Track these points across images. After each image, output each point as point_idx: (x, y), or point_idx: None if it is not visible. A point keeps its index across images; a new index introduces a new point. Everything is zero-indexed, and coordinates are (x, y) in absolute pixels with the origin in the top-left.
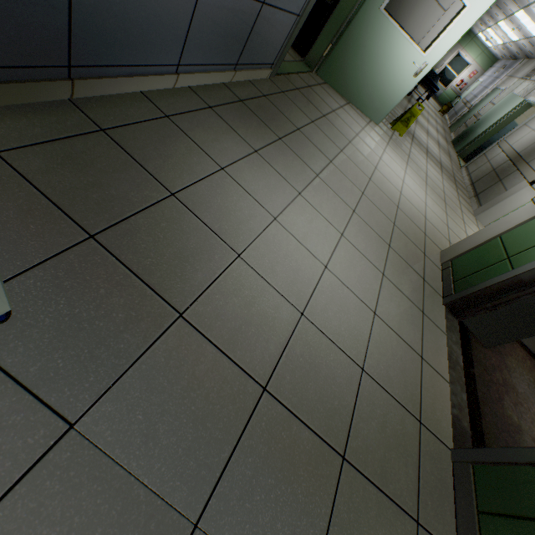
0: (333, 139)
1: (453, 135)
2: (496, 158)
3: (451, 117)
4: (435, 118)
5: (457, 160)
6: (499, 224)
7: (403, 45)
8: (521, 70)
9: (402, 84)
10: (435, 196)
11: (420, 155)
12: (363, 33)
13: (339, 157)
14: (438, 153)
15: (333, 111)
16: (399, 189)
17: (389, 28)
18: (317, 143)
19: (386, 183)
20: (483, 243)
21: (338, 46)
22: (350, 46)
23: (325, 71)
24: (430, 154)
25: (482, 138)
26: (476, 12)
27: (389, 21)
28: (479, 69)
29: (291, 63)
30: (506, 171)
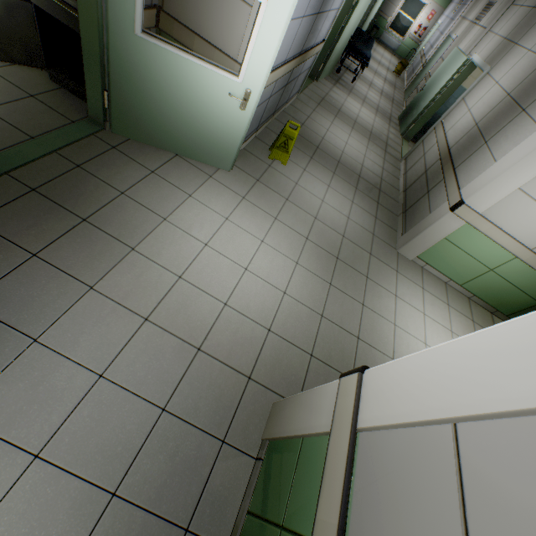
0: (83, 267)
1: (405, 105)
2: (430, 151)
3: (409, 76)
4: (383, 86)
5: (400, 146)
6: (310, 404)
7: (202, 74)
8: (473, 9)
9: (232, 121)
10: (318, 256)
11: (317, 180)
12: (135, 69)
13: (74, 310)
14: (362, 154)
15: (123, 193)
16: (227, 294)
17: (167, 56)
18: (14, 309)
19: (194, 301)
20: (290, 437)
21: (114, 93)
22: (130, 89)
23: (119, 125)
24: (344, 165)
25: (427, 113)
26: (281, 8)
27: (161, 46)
28: (437, 8)
29: (46, 136)
30: (435, 178)
